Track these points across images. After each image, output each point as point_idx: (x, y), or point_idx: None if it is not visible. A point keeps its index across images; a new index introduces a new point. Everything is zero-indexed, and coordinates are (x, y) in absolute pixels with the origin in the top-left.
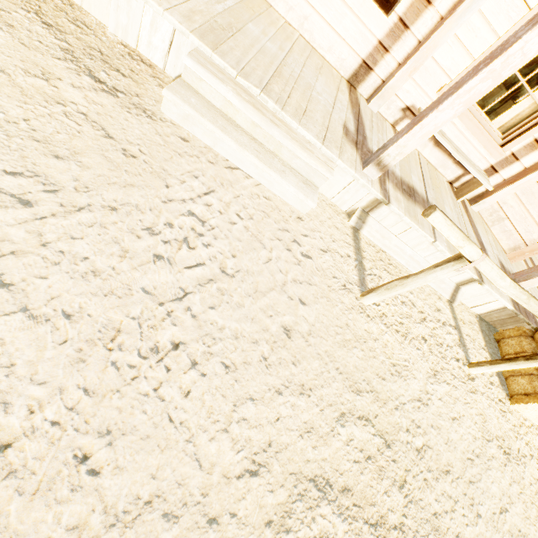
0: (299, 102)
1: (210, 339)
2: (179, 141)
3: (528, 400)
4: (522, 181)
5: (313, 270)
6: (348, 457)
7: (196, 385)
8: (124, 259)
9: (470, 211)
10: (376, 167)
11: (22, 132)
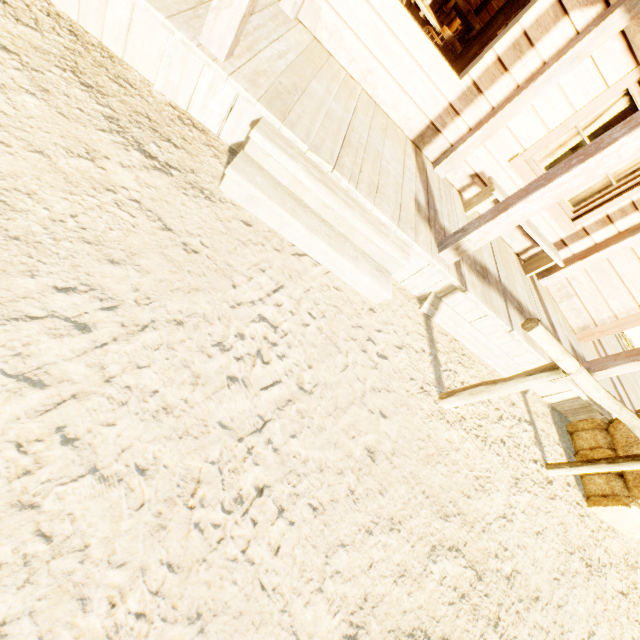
0: (371, 177)
1: (295, 476)
2: (242, 226)
3: (606, 503)
4: (592, 258)
5: (391, 373)
6: (443, 600)
7: (285, 538)
8: (197, 387)
9: (538, 286)
10: (453, 252)
11: (70, 232)
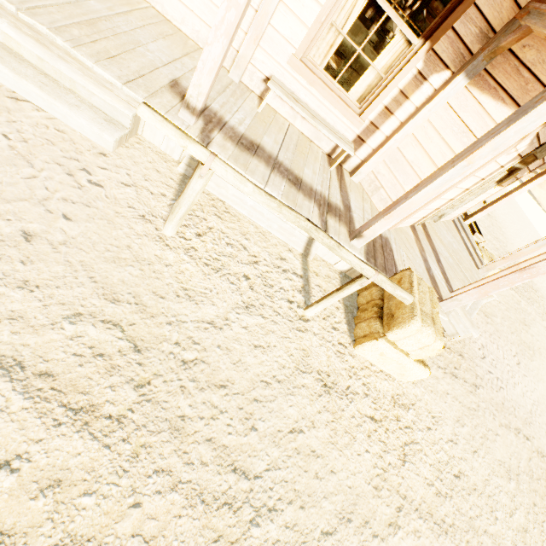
0: (108, 49)
1: None
2: None
3: (364, 341)
4: (385, 149)
5: (101, 196)
6: (66, 349)
7: None
8: None
9: (347, 181)
10: (188, 111)
11: None
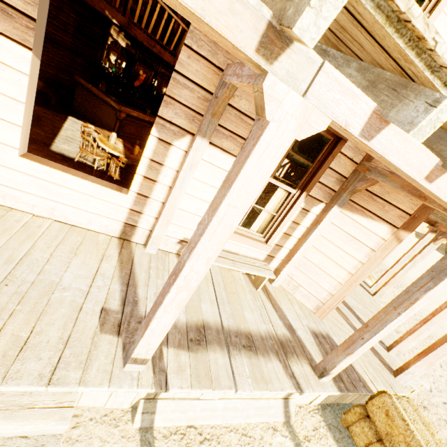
0: (17, 334)
1: None
2: None
3: None
4: (293, 260)
5: None
6: None
7: None
8: None
9: (271, 291)
10: (135, 363)
11: None
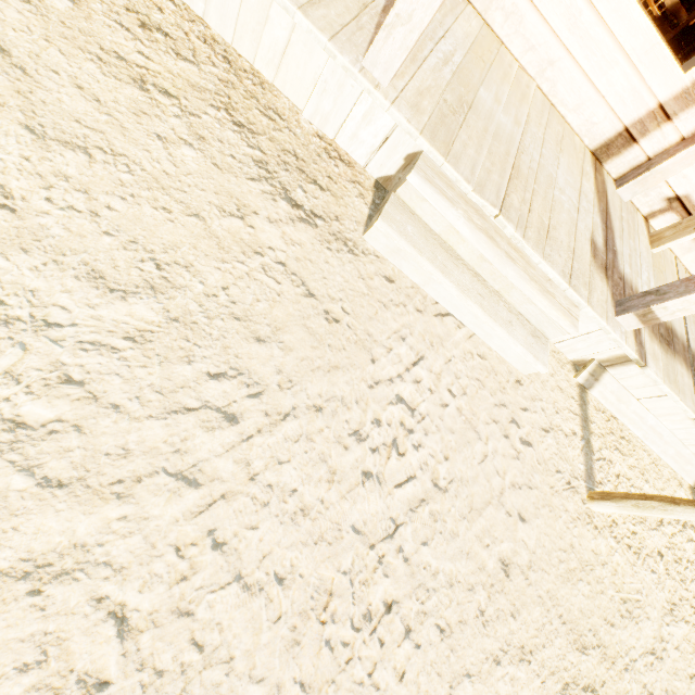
0: (541, 216)
1: (423, 591)
2: (383, 283)
3: None
4: None
5: (534, 463)
6: None
7: (410, 662)
8: (332, 484)
9: None
10: (638, 317)
11: (222, 308)
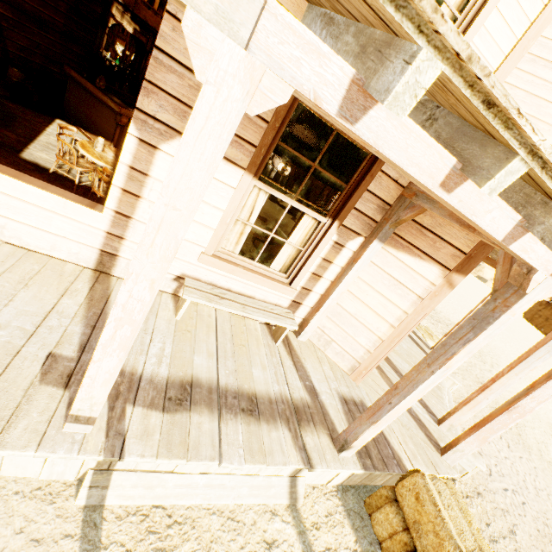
0: None
1: None
2: None
3: None
4: (324, 308)
5: None
6: None
7: None
8: None
9: (296, 346)
10: (78, 422)
11: None
